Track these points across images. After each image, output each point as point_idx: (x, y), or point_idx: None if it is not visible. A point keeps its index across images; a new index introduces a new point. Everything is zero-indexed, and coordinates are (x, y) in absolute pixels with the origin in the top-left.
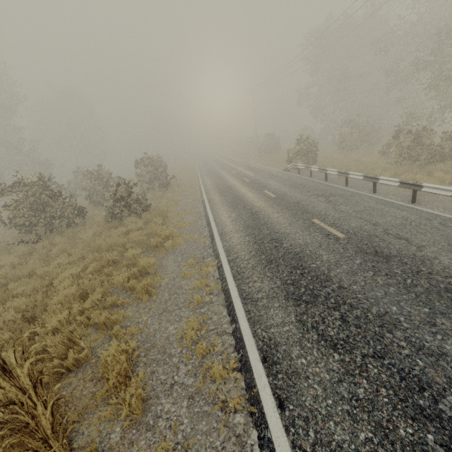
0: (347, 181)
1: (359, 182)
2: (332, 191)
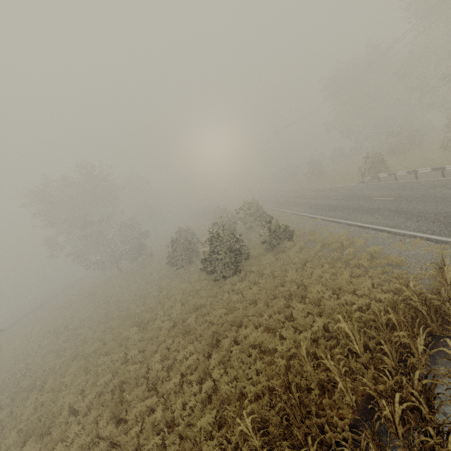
0: (443, 173)
1: (450, 172)
2: (440, 182)
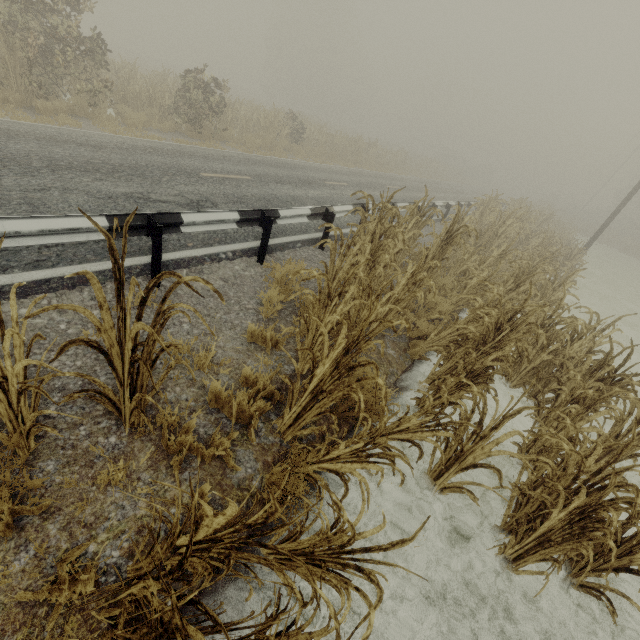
0: None
1: None
2: None
